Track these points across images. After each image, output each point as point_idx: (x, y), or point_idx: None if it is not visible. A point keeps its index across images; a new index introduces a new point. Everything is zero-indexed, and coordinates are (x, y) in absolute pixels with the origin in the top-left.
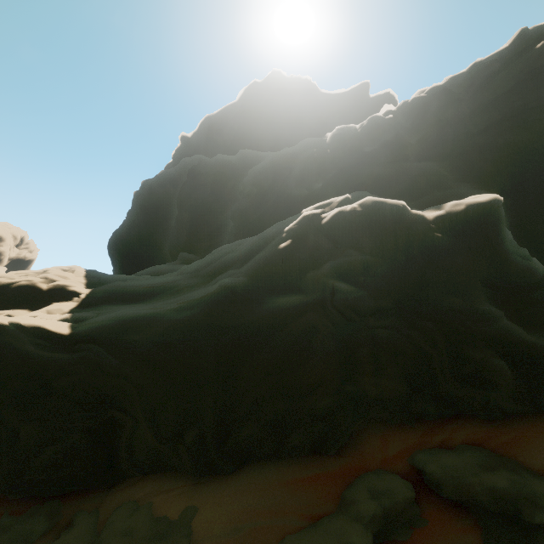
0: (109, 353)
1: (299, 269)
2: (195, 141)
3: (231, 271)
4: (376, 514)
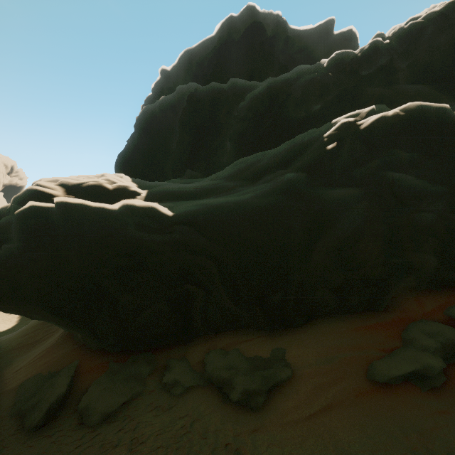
0: (200, 233)
1: (341, 168)
2: (173, 74)
3: (281, 171)
4: (437, 346)
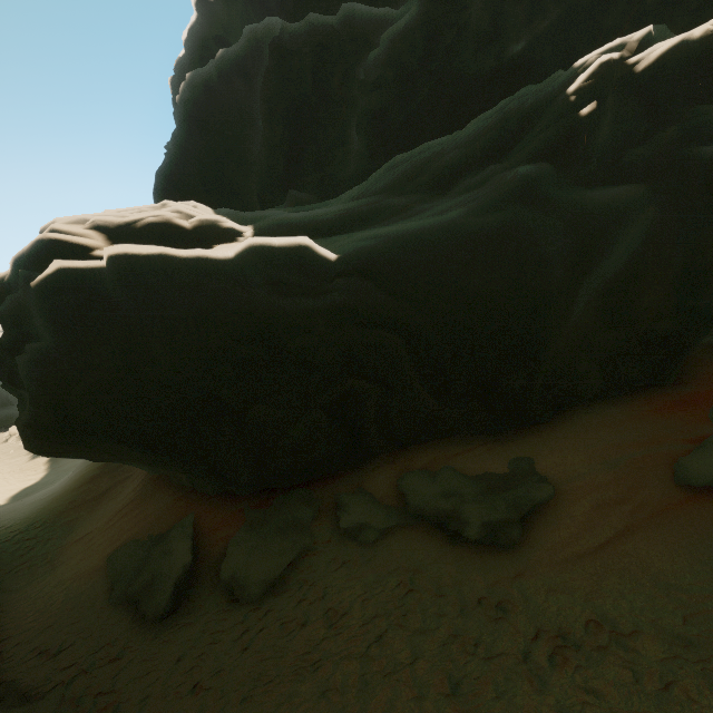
0: (381, 288)
1: (602, 151)
2: (222, 8)
3: (495, 166)
4: None
